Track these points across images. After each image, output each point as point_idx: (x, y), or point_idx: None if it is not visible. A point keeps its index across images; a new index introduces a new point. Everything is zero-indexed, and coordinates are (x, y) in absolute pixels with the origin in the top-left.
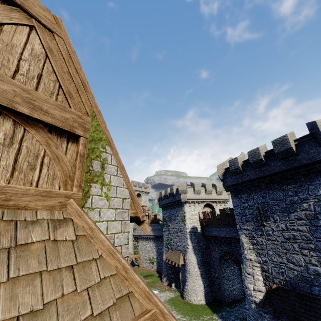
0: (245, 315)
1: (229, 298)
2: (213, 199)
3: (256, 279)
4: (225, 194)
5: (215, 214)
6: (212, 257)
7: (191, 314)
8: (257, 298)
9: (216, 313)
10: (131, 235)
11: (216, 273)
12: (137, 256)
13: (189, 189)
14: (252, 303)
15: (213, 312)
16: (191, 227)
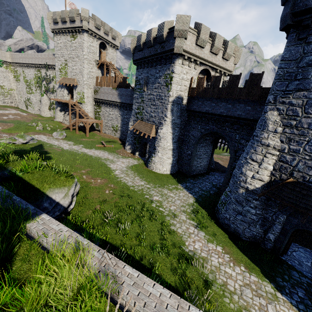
0: (208, 188)
1: (194, 172)
2: (215, 65)
3: (263, 168)
4: (231, 62)
5: (219, 82)
6: (191, 134)
7: (156, 182)
8: (252, 186)
9: (181, 183)
10: (91, 98)
11: (189, 151)
12: (98, 121)
13: (191, 34)
14: (241, 189)
15: (178, 182)
16: (176, 96)
